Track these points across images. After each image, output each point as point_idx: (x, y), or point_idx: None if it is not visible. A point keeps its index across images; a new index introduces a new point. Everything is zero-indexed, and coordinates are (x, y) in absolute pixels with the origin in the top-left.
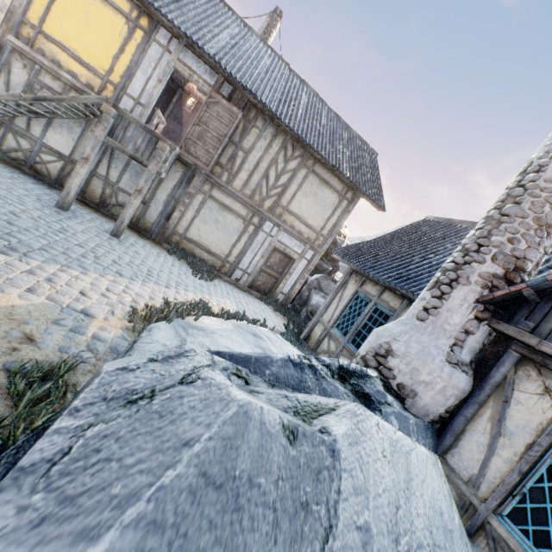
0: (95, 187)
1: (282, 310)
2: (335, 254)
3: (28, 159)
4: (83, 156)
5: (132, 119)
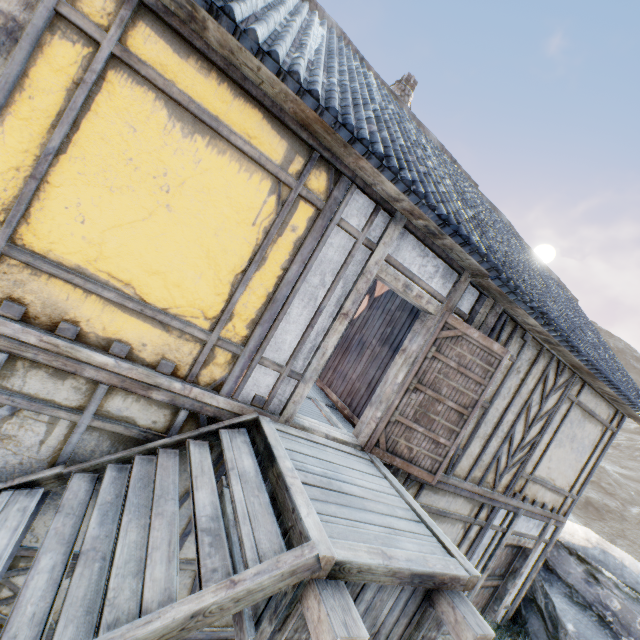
0: None
1: None
2: None
3: None
4: None
5: (380, 574)
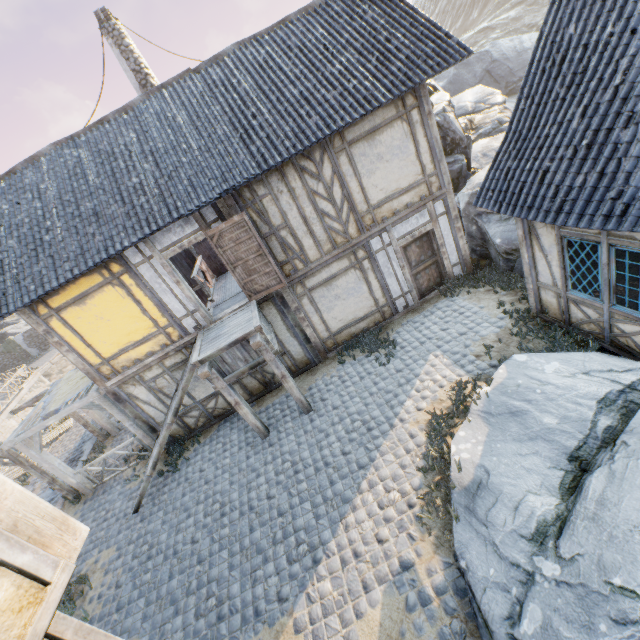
0: (250, 384)
1: (473, 281)
2: (482, 209)
3: (207, 417)
4: (233, 405)
5: (218, 353)
